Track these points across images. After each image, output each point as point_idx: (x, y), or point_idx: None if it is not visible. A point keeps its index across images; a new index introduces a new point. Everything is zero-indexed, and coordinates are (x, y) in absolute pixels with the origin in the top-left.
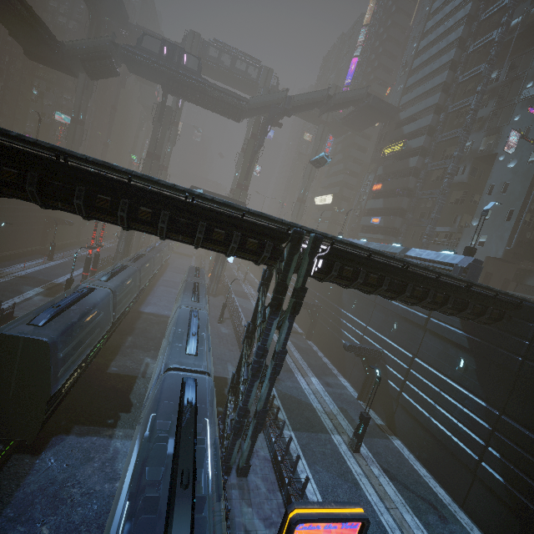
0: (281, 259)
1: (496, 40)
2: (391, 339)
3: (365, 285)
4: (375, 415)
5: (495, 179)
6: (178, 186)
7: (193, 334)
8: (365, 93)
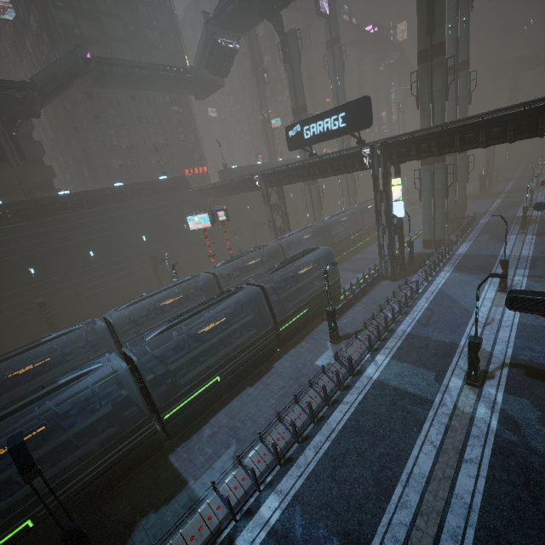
0: None
1: None
2: None
3: None
4: None
5: None
6: None
7: None
8: None
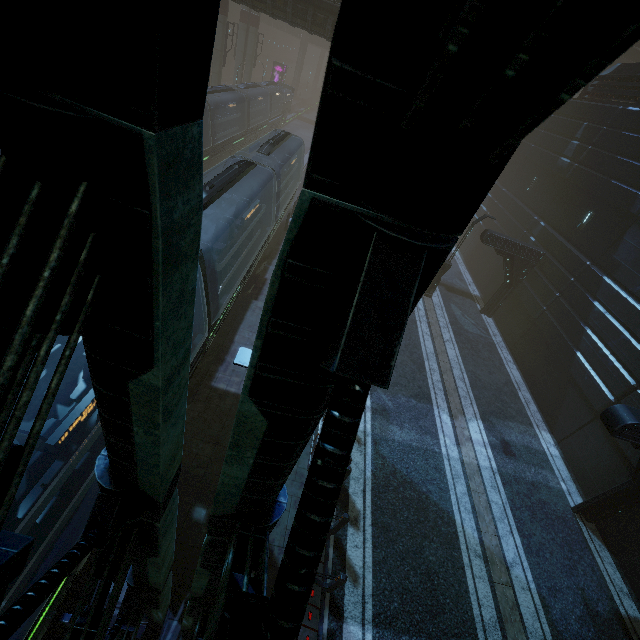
0: None
1: None
2: None
3: None
4: (615, 574)
5: None
6: None
7: None
8: None
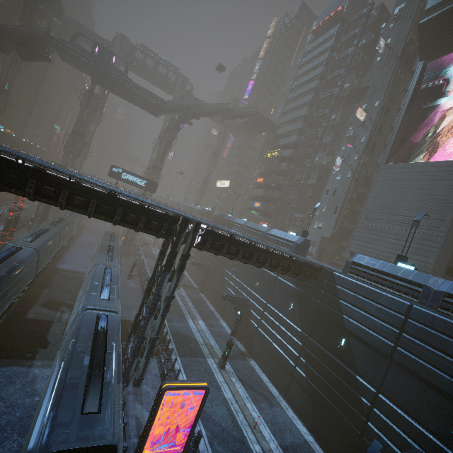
0: (175, 235)
1: (334, 95)
2: (255, 291)
3: (229, 254)
4: (241, 345)
5: (329, 186)
6: (105, 187)
7: (106, 285)
8: (255, 110)
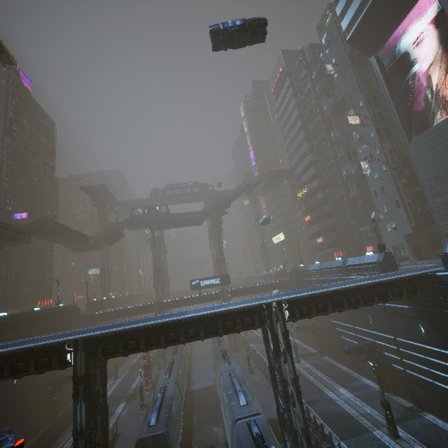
0: (266, 319)
1: (321, 121)
2: (374, 329)
3: (320, 311)
4: (402, 400)
5: (373, 187)
6: (204, 314)
7: (239, 390)
8: (266, 172)
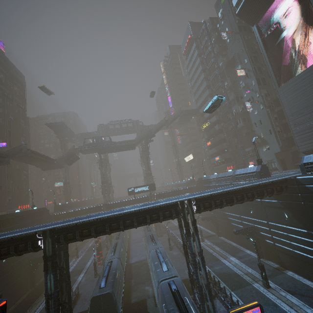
0: (180, 212)
1: (218, 74)
2: (254, 217)
3: (217, 206)
4: (272, 263)
5: (254, 120)
6: (136, 210)
7: (162, 261)
8: (180, 111)
